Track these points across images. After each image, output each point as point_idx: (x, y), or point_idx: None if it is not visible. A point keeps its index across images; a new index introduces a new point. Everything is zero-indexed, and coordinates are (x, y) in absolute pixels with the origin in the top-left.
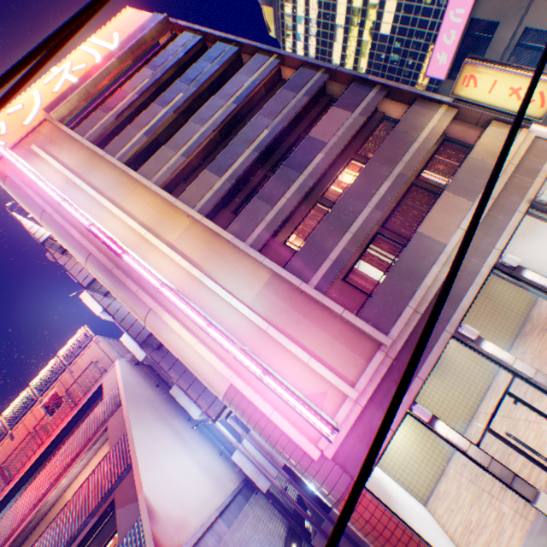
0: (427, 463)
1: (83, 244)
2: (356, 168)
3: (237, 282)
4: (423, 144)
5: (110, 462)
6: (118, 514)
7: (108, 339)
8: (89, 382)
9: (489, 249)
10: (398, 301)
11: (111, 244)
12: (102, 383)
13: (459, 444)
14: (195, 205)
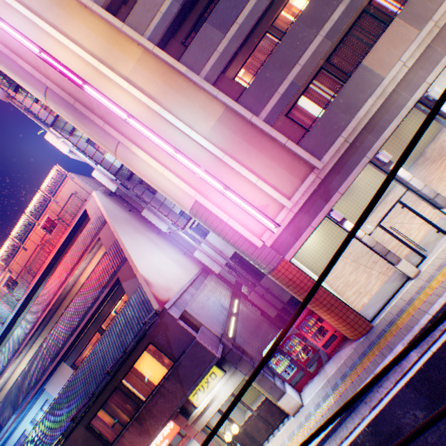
0: (325, 255)
1: (37, 78)
2: None
3: (194, 117)
4: None
5: (109, 258)
6: (124, 286)
7: (81, 177)
8: (74, 210)
9: (419, 84)
10: (333, 132)
11: (69, 74)
12: (86, 210)
13: (357, 235)
14: (144, 32)
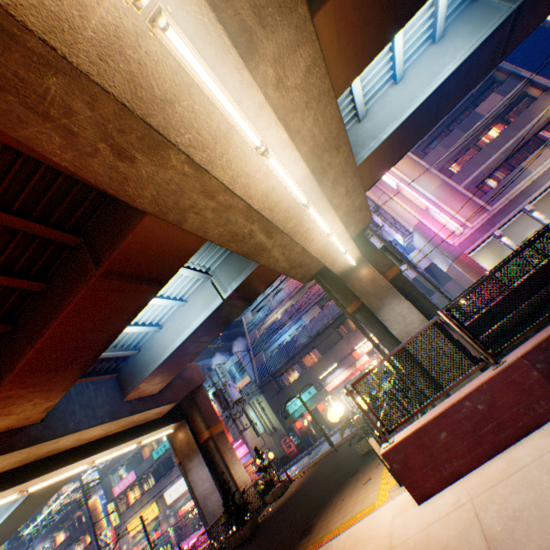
0: None
1: None
2: (497, 129)
3: (424, 185)
4: (539, 119)
5: None
6: None
7: None
8: None
9: None
10: (499, 195)
11: None
12: None
13: (508, 245)
14: None
